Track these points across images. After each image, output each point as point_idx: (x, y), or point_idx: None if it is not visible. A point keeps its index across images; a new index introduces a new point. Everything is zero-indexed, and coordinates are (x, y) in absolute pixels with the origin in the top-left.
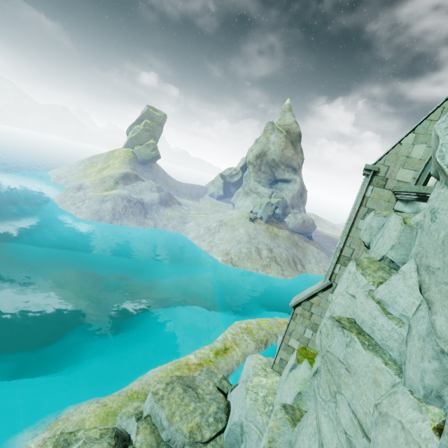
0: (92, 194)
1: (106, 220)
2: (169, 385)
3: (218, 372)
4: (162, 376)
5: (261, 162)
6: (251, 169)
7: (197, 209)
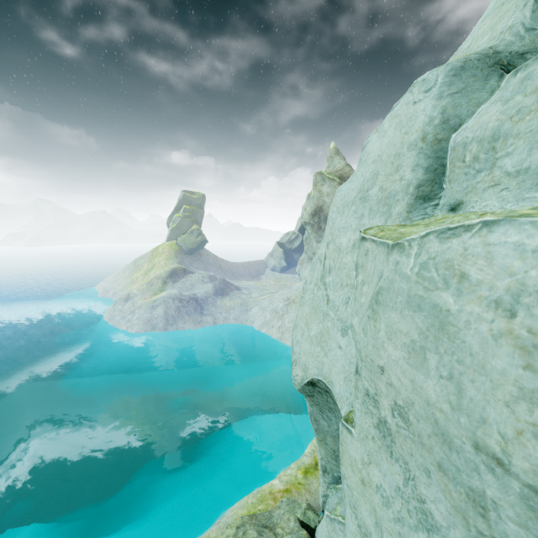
0: (141, 302)
1: (160, 327)
2: (239, 529)
3: (310, 497)
4: (243, 514)
5: (319, 219)
6: (310, 230)
7: (260, 290)
